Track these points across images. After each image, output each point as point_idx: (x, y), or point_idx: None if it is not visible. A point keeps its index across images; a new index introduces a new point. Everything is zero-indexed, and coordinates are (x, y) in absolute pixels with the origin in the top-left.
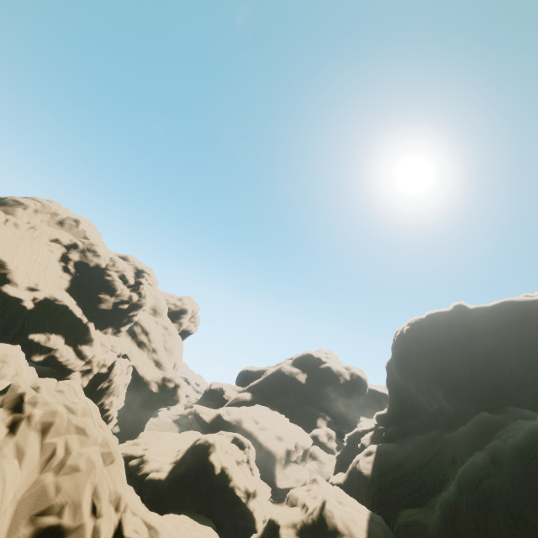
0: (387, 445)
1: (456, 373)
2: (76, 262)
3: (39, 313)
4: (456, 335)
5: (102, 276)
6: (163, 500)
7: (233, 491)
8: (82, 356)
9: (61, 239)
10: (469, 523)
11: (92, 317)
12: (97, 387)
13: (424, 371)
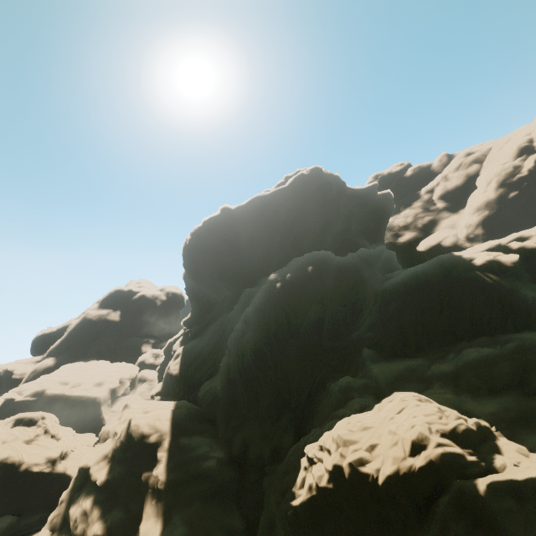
0: (190, 343)
1: (230, 266)
2: None
3: None
4: (226, 235)
5: None
6: None
7: (28, 472)
8: None
9: None
10: (235, 371)
11: None
12: None
13: (209, 272)
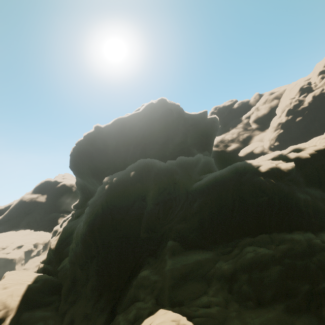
0: (69, 223)
1: (100, 167)
2: None
3: None
4: (98, 145)
5: None
6: None
7: None
8: None
9: None
10: (73, 256)
11: None
12: None
13: (87, 172)
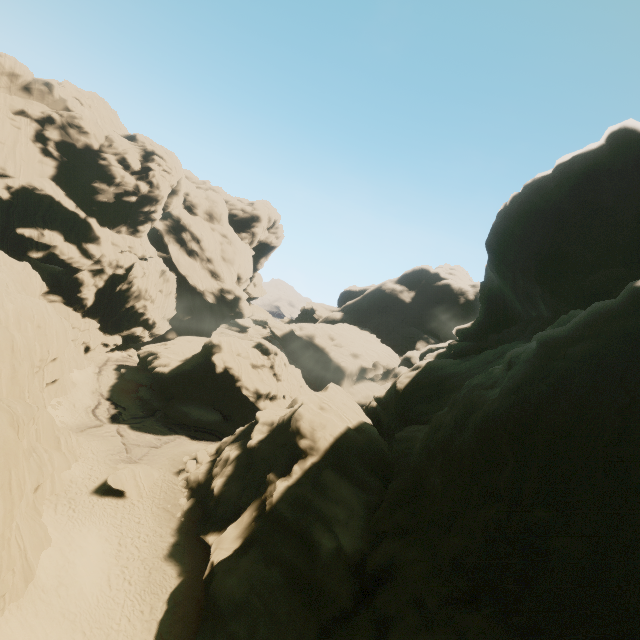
0: (441, 361)
1: (570, 259)
2: (59, 143)
3: (21, 204)
4: (594, 193)
5: (95, 160)
6: (169, 391)
7: (240, 390)
8: (89, 255)
9: (28, 110)
10: (438, 442)
11: (92, 211)
12: (116, 288)
13: (524, 263)
